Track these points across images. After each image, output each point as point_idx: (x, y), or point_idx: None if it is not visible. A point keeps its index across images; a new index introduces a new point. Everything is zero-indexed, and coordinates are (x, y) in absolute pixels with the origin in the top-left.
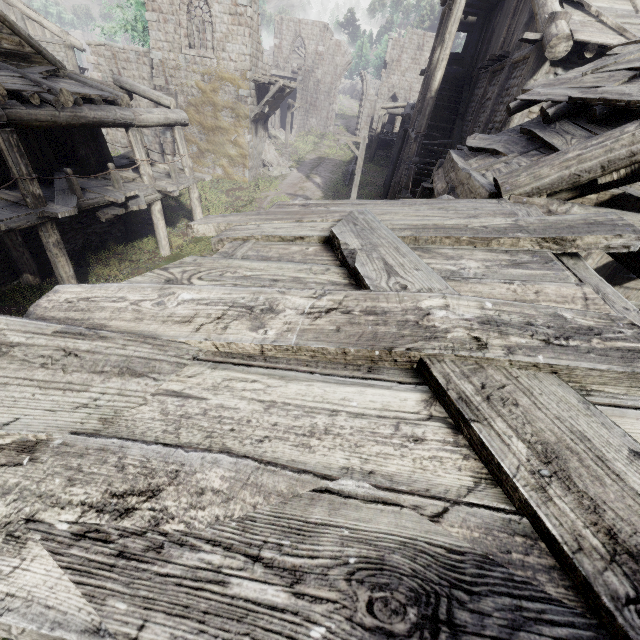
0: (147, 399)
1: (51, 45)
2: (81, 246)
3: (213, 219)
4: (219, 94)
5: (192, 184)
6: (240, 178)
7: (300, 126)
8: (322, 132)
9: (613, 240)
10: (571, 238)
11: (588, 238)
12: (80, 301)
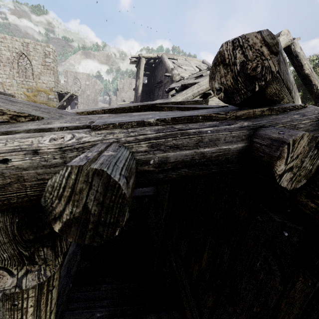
0: None
1: None
2: None
3: None
4: (37, 97)
5: None
6: None
7: None
8: None
9: None
10: None
11: None
12: None
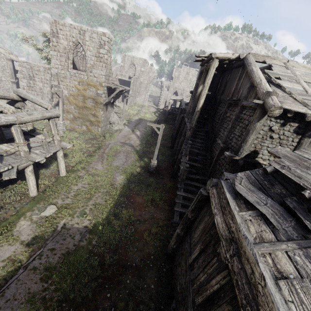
0: None
1: None
2: None
3: None
4: (87, 91)
5: (58, 149)
6: (95, 132)
7: (131, 101)
8: (142, 104)
9: None
10: None
11: None
12: None
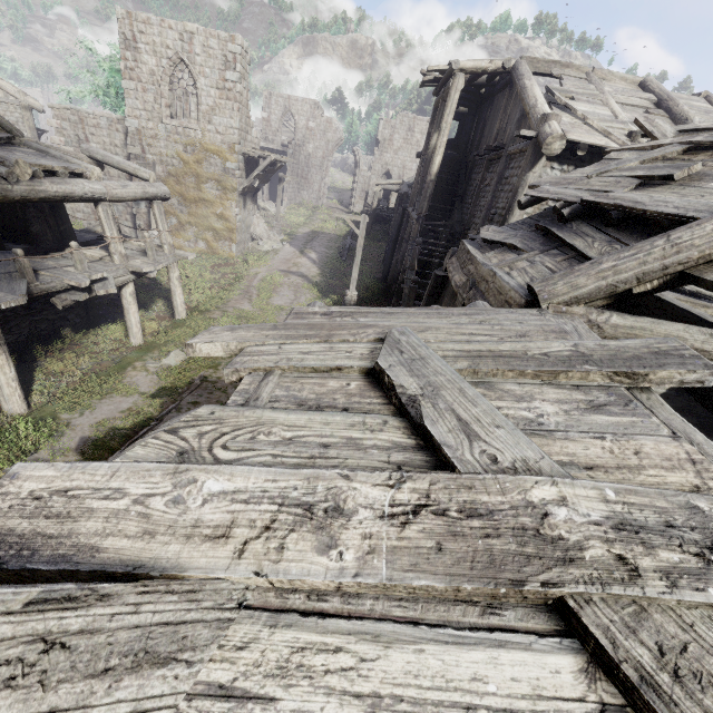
0: (180, 711)
1: (4, 105)
2: (27, 336)
3: (219, 335)
4: (204, 165)
5: (172, 263)
6: (226, 253)
7: (291, 198)
8: (314, 205)
9: (687, 375)
10: (644, 372)
11: (661, 373)
12: (53, 496)
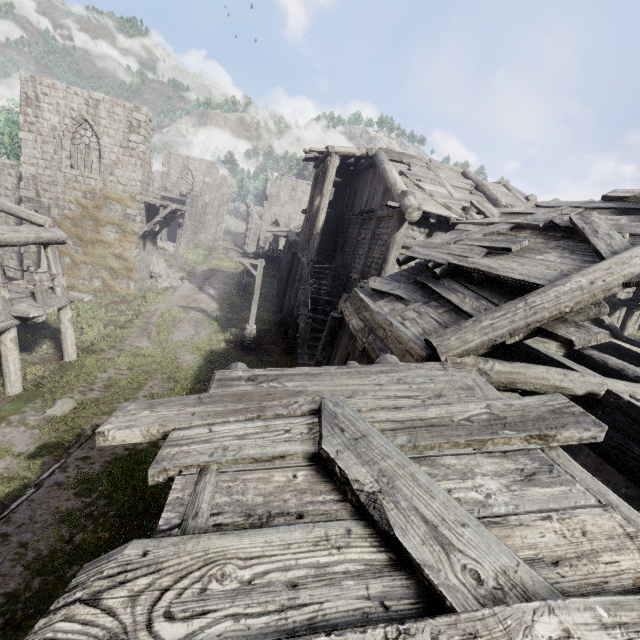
0: None
1: None
2: None
3: (137, 416)
4: (103, 211)
5: (65, 304)
6: (123, 290)
7: (189, 240)
8: (211, 245)
9: (584, 433)
10: (552, 434)
11: (565, 433)
12: None
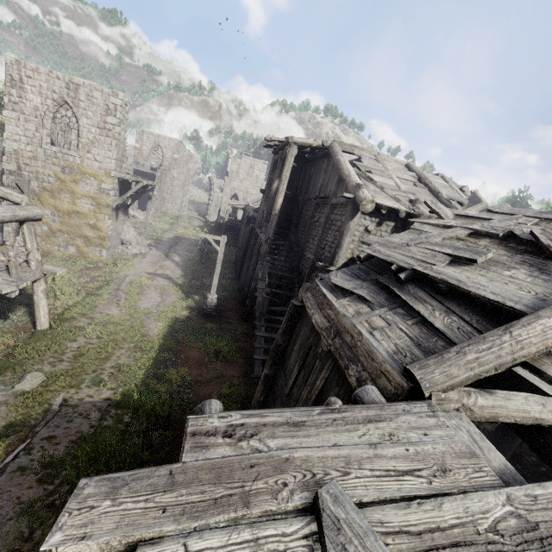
0: None
1: None
2: None
3: (95, 513)
4: (80, 185)
5: (38, 277)
6: (96, 257)
7: (157, 208)
8: (177, 214)
9: None
10: None
11: None
12: None
